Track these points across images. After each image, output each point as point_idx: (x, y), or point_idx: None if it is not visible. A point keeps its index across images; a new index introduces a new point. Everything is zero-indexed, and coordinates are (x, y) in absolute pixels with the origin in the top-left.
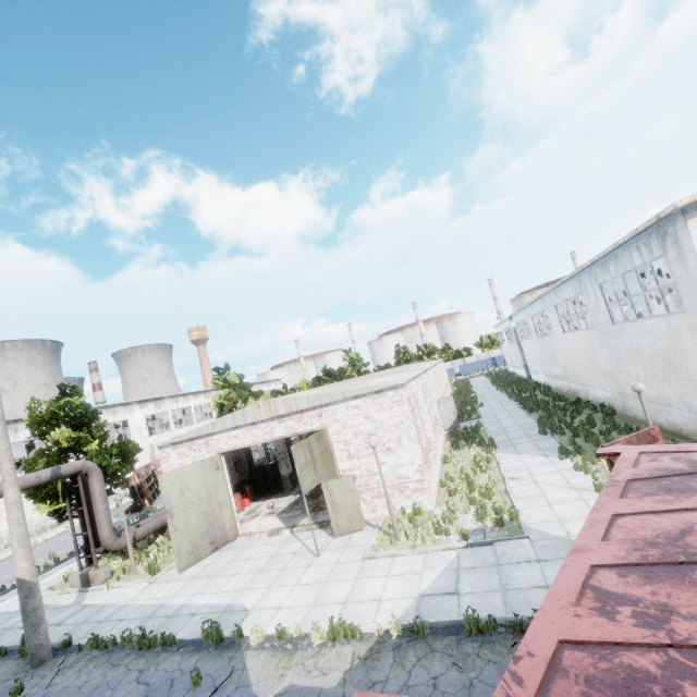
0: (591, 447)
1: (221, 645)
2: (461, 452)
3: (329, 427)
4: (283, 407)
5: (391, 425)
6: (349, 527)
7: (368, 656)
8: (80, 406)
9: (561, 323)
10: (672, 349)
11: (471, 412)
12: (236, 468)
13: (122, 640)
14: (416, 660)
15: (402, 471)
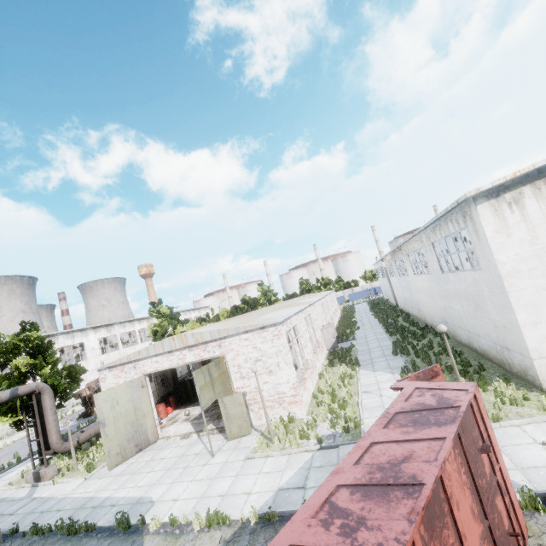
0: (426, 366)
1: (129, 531)
2: (334, 369)
3: (226, 354)
4: (192, 340)
5: (272, 353)
6: (239, 433)
7: (231, 539)
8: (37, 338)
9: (412, 268)
10: (477, 295)
11: (348, 334)
12: (163, 383)
13: (56, 528)
14: (264, 542)
15: (280, 388)
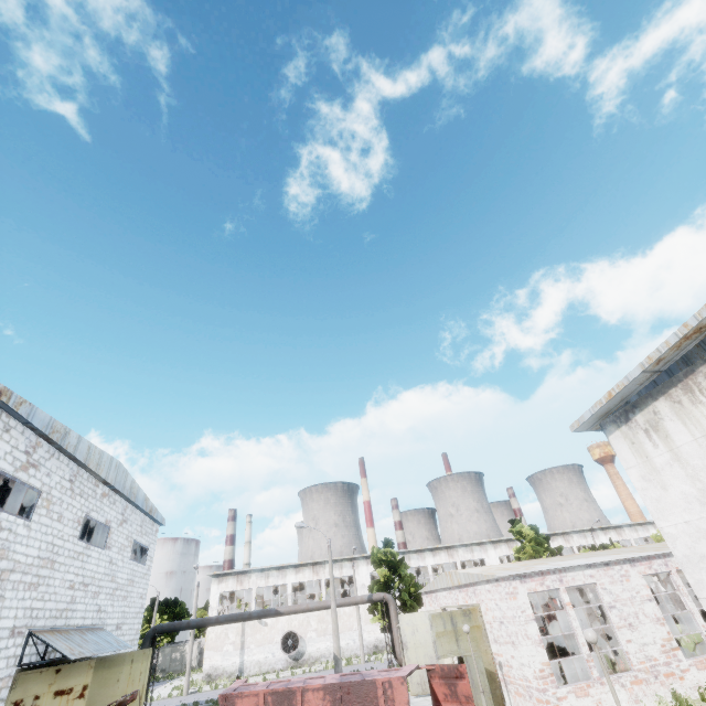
0: None
1: None
2: None
3: (480, 605)
4: (455, 579)
5: (509, 617)
6: None
7: None
8: (392, 554)
9: None
10: None
11: None
12: None
13: None
14: None
15: (525, 671)
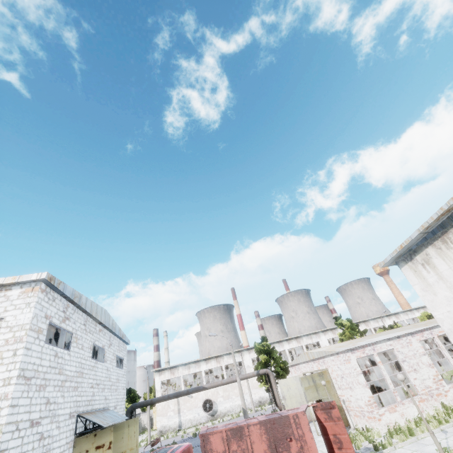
0: None
1: None
2: None
3: (328, 369)
4: (311, 356)
5: (347, 373)
6: None
7: None
8: (267, 345)
9: None
10: None
11: None
12: None
13: None
14: None
15: (359, 402)
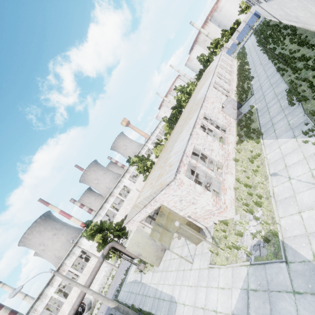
0: None
1: None
2: (244, 144)
3: (163, 204)
4: (141, 205)
5: (185, 194)
6: (199, 241)
7: None
8: (94, 226)
9: None
10: None
11: (246, 92)
12: None
13: None
14: None
15: (206, 208)
